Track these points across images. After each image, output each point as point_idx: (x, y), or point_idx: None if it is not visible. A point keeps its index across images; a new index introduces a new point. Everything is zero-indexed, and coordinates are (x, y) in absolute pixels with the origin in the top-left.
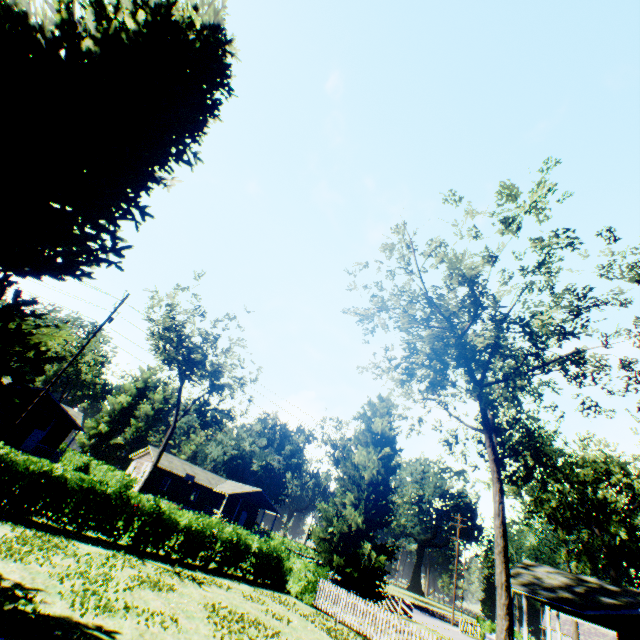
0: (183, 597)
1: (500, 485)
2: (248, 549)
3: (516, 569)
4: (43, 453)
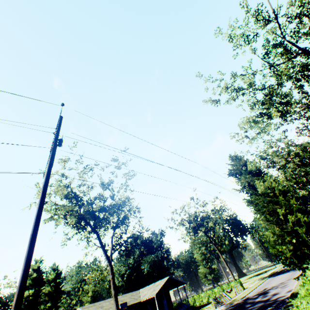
0: None
1: None
2: None
3: None
4: None
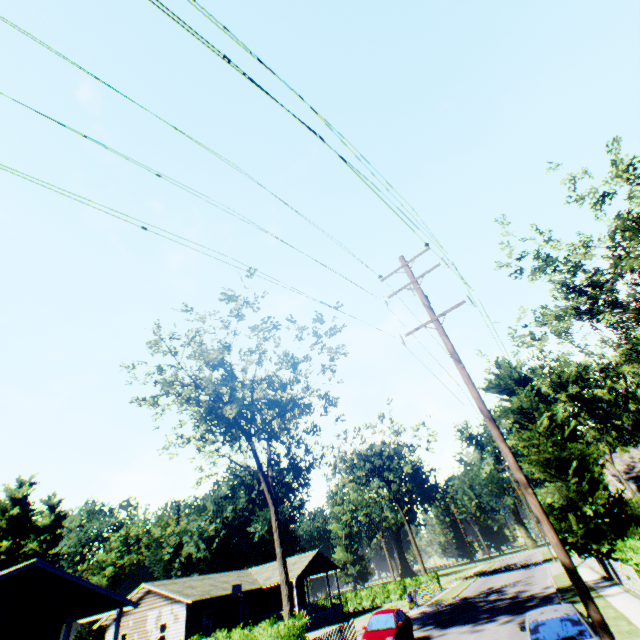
0: None
1: None
2: None
3: None
4: None
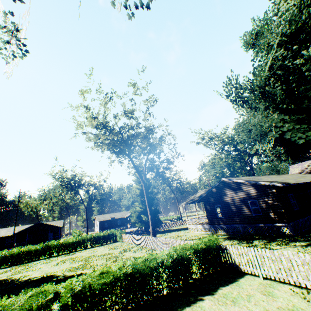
0: (56, 261)
1: (144, 184)
2: (99, 237)
3: (191, 197)
4: (56, 238)
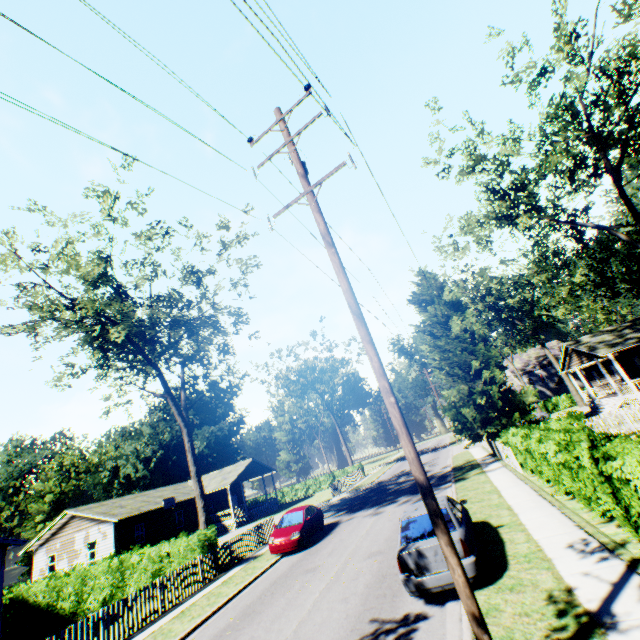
0: None
1: None
2: None
3: (581, 347)
4: None
